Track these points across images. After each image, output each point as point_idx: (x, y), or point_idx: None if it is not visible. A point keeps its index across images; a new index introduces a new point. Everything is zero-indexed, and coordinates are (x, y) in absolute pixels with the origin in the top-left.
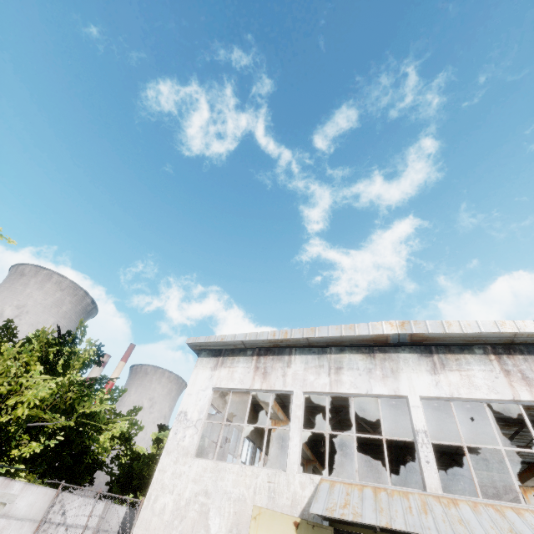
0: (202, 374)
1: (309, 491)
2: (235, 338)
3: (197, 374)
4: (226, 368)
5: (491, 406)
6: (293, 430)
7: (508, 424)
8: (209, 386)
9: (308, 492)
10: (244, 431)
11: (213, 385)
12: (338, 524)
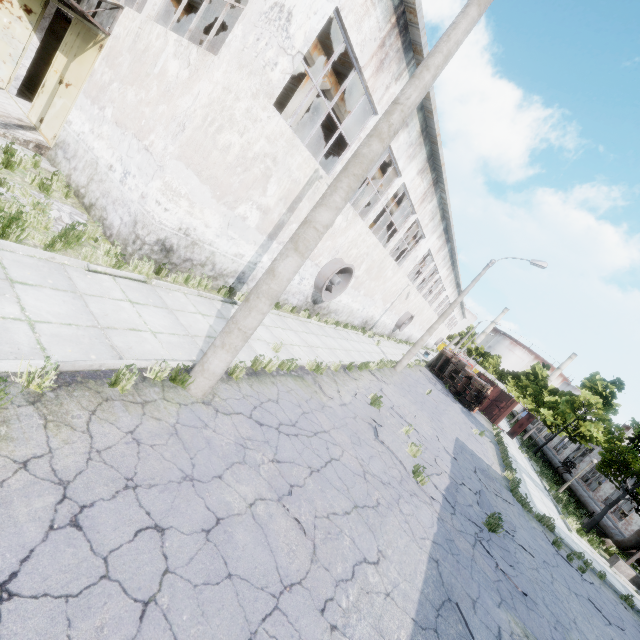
0: None
1: None
2: None
3: None
4: None
5: (325, 45)
6: None
7: (359, 92)
8: None
9: None
10: None
11: None
12: None
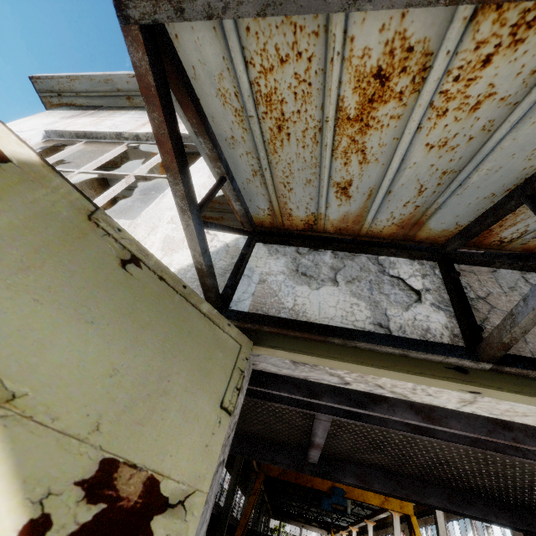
0: (37, 120)
1: (187, 255)
2: (131, 72)
3: (27, 120)
4: (94, 117)
5: None
6: (195, 169)
7: None
8: (37, 128)
9: (183, 257)
10: (71, 180)
11: (48, 127)
12: (276, 336)
